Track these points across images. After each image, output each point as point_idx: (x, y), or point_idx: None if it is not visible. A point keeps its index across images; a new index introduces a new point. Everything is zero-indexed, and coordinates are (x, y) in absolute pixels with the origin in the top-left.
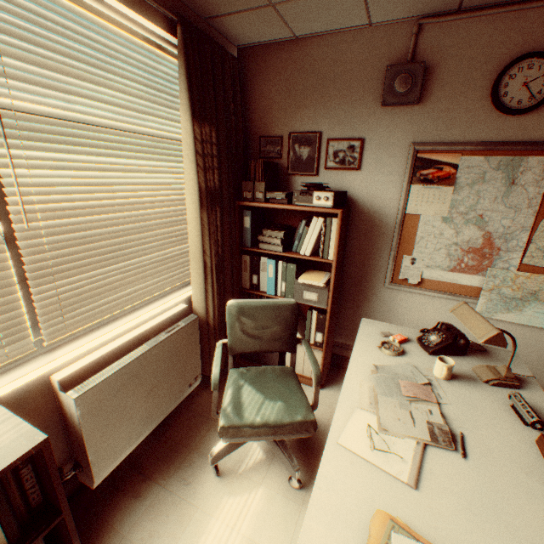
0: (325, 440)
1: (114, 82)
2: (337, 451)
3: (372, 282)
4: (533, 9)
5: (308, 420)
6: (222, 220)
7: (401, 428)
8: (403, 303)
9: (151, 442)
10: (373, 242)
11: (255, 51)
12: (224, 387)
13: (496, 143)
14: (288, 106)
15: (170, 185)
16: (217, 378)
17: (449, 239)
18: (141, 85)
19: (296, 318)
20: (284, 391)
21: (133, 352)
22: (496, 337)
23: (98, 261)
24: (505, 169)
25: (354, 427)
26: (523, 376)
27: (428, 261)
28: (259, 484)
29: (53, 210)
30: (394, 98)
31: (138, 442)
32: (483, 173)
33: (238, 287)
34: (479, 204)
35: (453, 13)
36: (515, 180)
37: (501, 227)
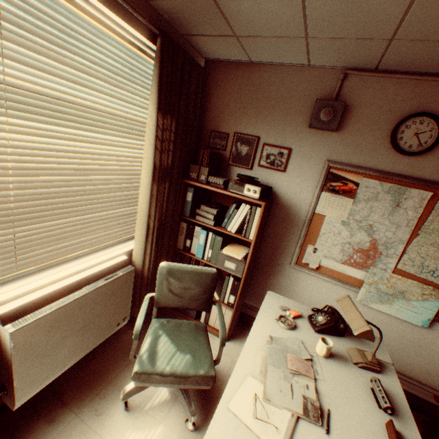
0: (222, 388)
1: (97, 72)
2: (225, 415)
3: (281, 261)
4: (429, 81)
5: (209, 375)
6: (169, 192)
7: (281, 399)
8: (302, 281)
9: (75, 371)
10: (286, 230)
11: (218, 65)
12: (147, 328)
13: (390, 173)
14: (237, 112)
15: (131, 158)
16: (139, 329)
17: (344, 238)
18: (120, 77)
19: (214, 284)
20: (194, 345)
21: (73, 294)
22: (367, 332)
23: (56, 213)
24: (393, 194)
25: (243, 393)
26: (384, 361)
27: (327, 252)
28: (160, 422)
29: (24, 168)
30: (319, 123)
31: (63, 371)
32: (377, 194)
33: (173, 247)
34: (371, 216)
35: (371, 70)
36: (399, 204)
37: (384, 237)
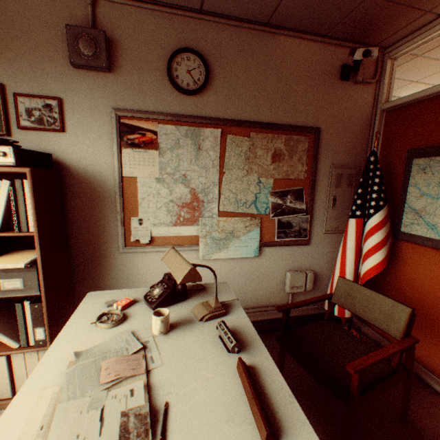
0: None
1: None
2: None
3: (107, 250)
4: (181, 17)
5: None
6: None
7: None
8: (142, 264)
9: None
10: (98, 208)
11: None
12: None
13: (181, 115)
14: None
15: None
16: None
17: (166, 197)
18: None
19: None
20: None
21: None
22: (192, 273)
23: None
24: (192, 137)
25: None
26: (230, 301)
27: (155, 219)
28: None
29: None
30: (83, 59)
31: None
32: (178, 140)
33: None
34: (182, 165)
35: None
36: (201, 146)
37: (200, 184)
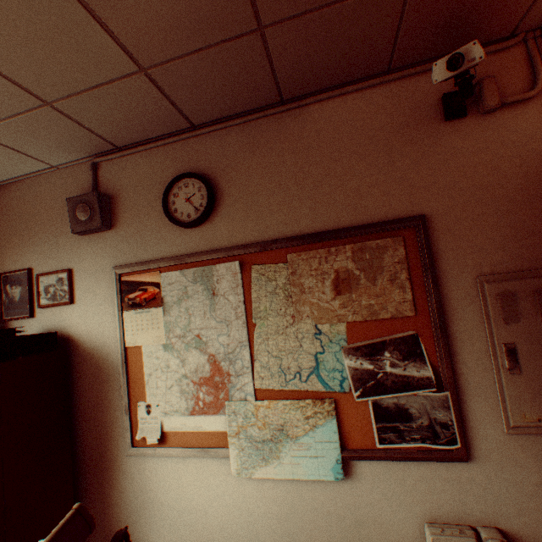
0: None
1: None
2: None
3: (115, 449)
4: (177, 143)
5: None
6: None
7: None
8: (155, 474)
9: None
10: (105, 390)
11: None
12: None
13: (185, 255)
14: None
15: None
16: None
17: (178, 370)
18: None
19: None
20: None
21: None
22: None
23: None
24: (203, 280)
25: None
26: None
27: (166, 404)
28: None
29: None
30: (82, 225)
31: None
32: (186, 288)
33: None
34: (193, 322)
35: (119, 151)
36: (216, 290)
37: (222, 345)
